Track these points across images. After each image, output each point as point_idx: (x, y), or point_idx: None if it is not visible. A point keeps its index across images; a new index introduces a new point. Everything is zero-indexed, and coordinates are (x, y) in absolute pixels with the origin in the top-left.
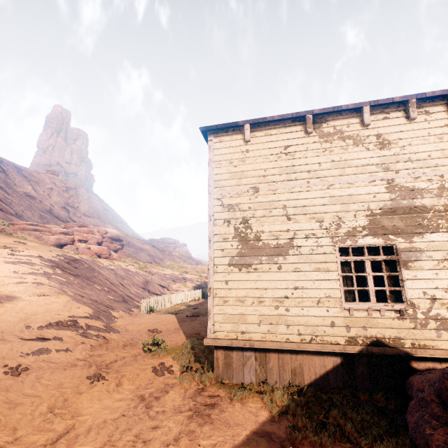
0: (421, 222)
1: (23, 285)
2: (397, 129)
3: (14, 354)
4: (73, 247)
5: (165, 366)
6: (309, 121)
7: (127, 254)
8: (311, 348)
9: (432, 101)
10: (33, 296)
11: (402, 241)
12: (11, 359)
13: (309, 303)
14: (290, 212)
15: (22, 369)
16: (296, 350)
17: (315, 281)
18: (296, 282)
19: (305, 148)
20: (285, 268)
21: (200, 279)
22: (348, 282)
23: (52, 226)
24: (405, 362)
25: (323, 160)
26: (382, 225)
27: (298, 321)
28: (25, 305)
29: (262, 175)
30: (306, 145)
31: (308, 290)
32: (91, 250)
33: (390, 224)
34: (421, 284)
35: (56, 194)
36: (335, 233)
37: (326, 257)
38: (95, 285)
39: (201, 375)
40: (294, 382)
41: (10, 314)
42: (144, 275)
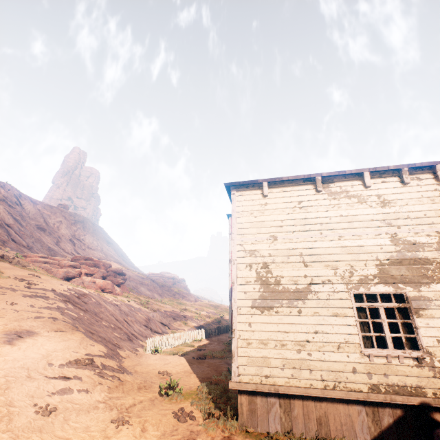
0: (425, 273)
1: (40, 320)
2: (395, 191)
3: (41, 393)
4: (79, 280)
5: (186, 411)
6: (318, 181)
7: (128, 288)
8: (336, 396)
9: (421, 169)
10: (51, 332)
11: (411, 290)
12: (39, 398)
13: (330, 348)
14: (307, 259)
15: (51, 409)
16: (320, 397)
17: (334, 325)
18: (316, 326)
19: (316, 203)
20: (305, 312)
21: (200, 317)
22: (365, 328)
23: (60, 258)
24: (429, 414)
25: (333, 215)
26: (391, 274)
27: (320, 366)
28: (45, 341)
29: (279, 225)
30: (317, 201)
31: (328, 334)
32: (96, 284)
33: (398, 273)
34: (434, 332)
35: (65, 226)
36: (349, 280)
37: (342, 303)
38: (102, 322)
39: (224, 422)
40: (320, 433)
41: (33, 350)
42: (146, 311)
